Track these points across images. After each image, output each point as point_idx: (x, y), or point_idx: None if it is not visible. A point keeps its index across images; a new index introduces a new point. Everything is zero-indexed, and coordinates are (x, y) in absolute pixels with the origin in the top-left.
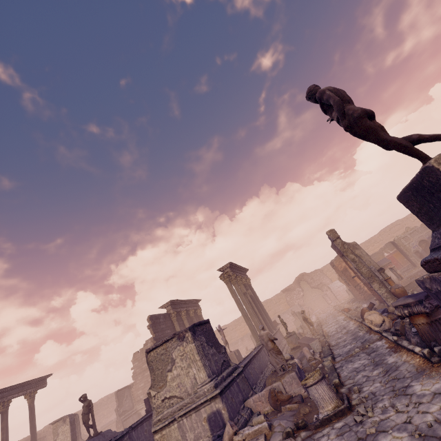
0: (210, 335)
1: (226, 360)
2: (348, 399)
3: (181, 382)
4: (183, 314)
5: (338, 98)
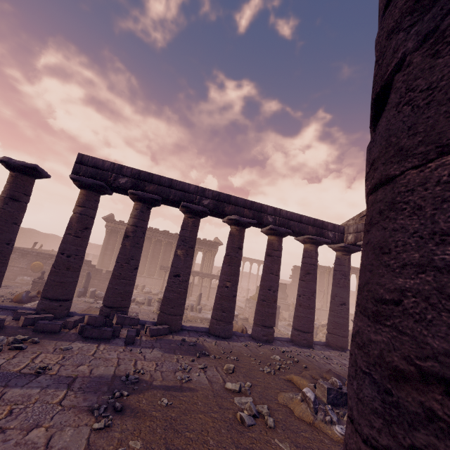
0: (283, 288)
1: (285, 298)
2: (279, 320)
3: None
4: (318, 272)
5: None
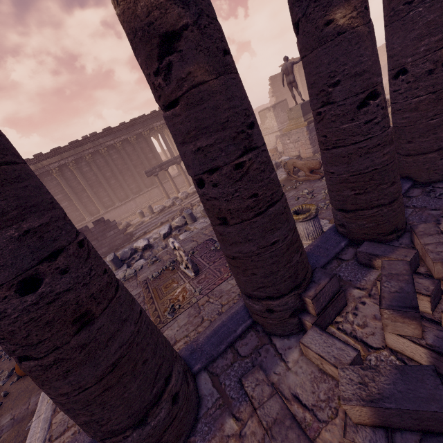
0: (285, 106)
1: None
2: None
3: (269, 125)
4: (296, 70)
5: (282, 77)
